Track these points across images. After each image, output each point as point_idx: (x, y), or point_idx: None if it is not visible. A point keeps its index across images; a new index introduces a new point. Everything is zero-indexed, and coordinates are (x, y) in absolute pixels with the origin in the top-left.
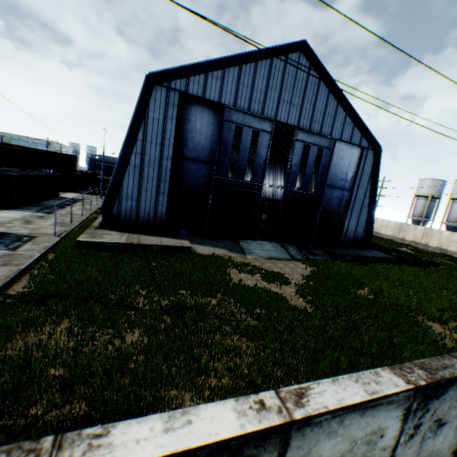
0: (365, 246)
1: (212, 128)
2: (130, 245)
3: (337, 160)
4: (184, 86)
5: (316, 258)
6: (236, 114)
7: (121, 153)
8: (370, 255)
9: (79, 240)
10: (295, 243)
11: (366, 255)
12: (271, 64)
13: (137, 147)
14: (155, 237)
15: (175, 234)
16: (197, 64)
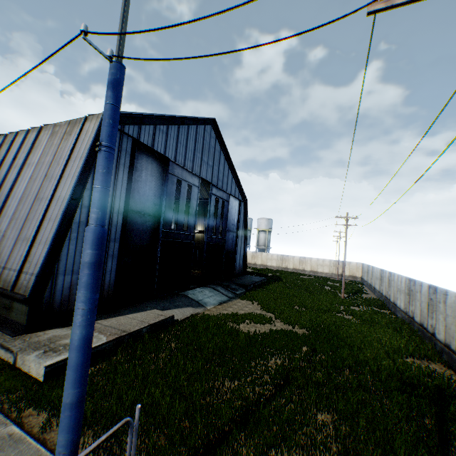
0: (244, 273)
1: (155, 179)
2: (118, 340)
3: (230, 209)
4: (136, 132)
5: (240, 292)
6: (177, 168)
7: (67, 208)
8: (257, 280)
9: (49, 364)
10: (215, 283)
11: (256, 280)
12: (197, 130)
13: (84, 198)
14: (120, 318)
15: (127, 306)
16: (150, 115)
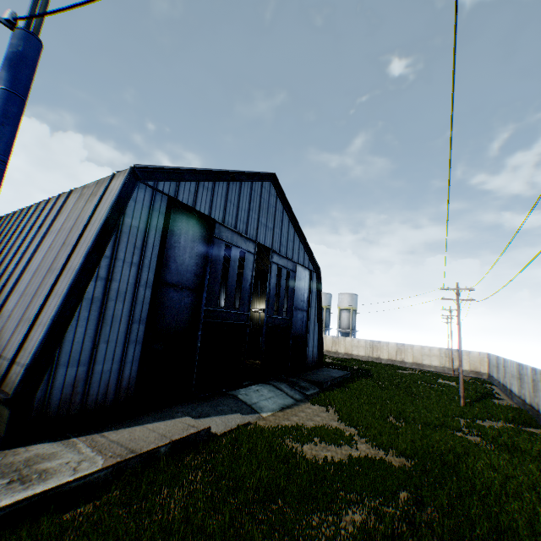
0: (319, 366)
1: (198, 245)
2: (121, 466)
3: (298, 282)
4: (174, 190)
5: (311, 392)
6: (226, 231)
7: (75, 280)
8: (336, 375)
9: (3, 504)
10: (279, 379)
11: (335, 375)
12: (252, 186)
13: (100, 268)
14: (136, 428)
15: (152, 410)
16: (191, 169)
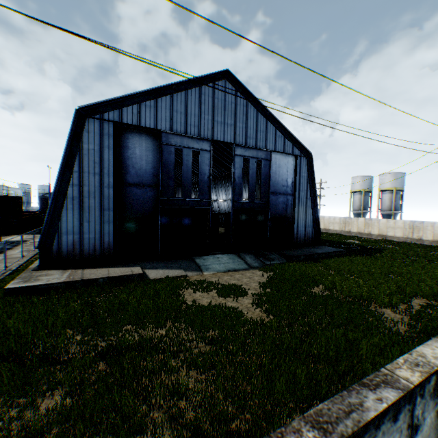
0: (317, 244)
1: (152, 153)
2: (71, 283)
3: (276, 169)
4: (118, 116)
5: (273, 262)
6: (174, 137)
7: (56, 187)
8: (322, 251)
9: (8, 287)
10: (252, 252)
11: (318, 252)
12: (200, 91)
13: (74, 179)
14: (102, 269)
15: (126, 262)
16: (128, 96)
